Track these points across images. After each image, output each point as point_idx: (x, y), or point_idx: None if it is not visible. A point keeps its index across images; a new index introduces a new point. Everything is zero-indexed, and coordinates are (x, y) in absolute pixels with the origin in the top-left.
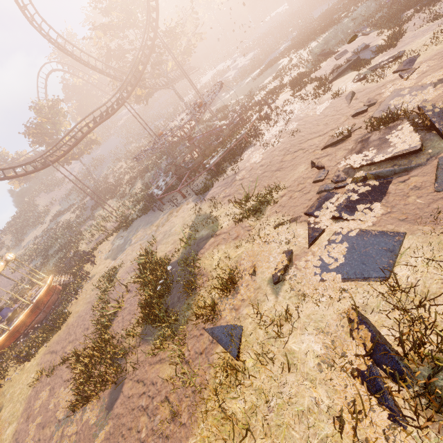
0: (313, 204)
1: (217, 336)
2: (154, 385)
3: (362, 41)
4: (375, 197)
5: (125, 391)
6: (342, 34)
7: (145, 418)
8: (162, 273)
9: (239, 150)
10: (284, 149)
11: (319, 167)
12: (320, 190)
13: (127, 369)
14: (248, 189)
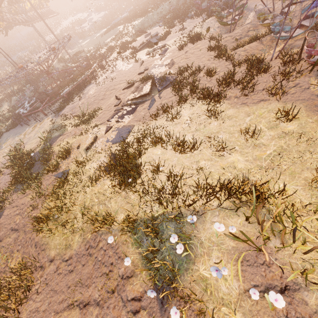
0: (111, 116)
1: (58, 175)
2: (24, 204)
3: (157, 30)
4: (132, 112)
5: (5, 214)
6: (151, 21)
7: (18, 216)
8: (28, 158)
9: (83, 86)
10: (106, 88)
11: (118, 98)
12: (115, 109)
13: (5, 206)
14: (83, 109)
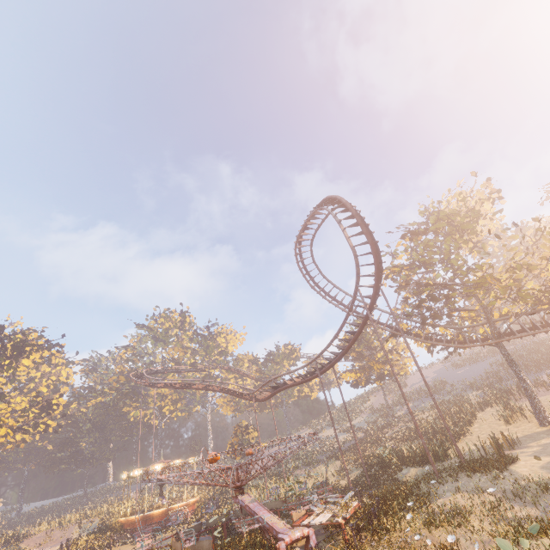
0: None
1: None
2: None
3: None
4: None
5: None
6: None
7: None
8: None
9: None
10: None
11: None
12: None
13: None
14: None
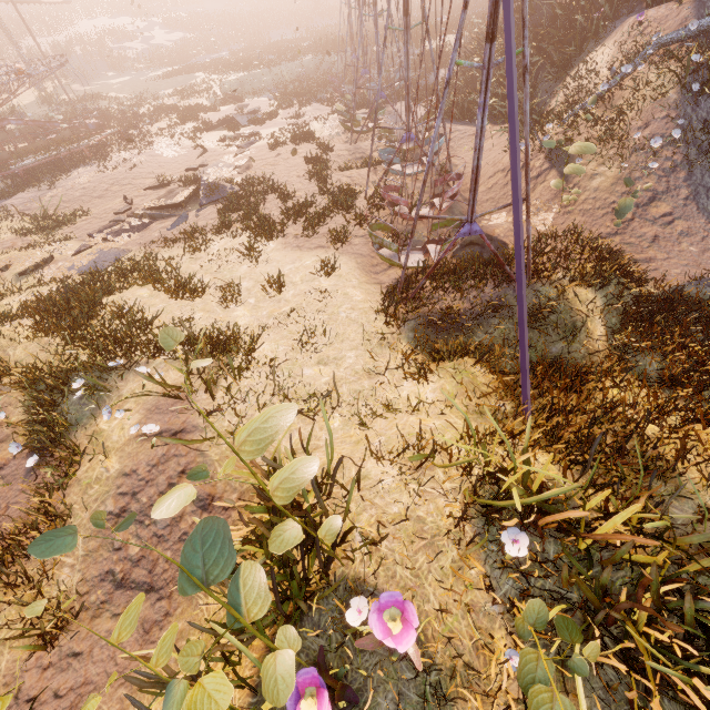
0: (98, 229)
1: None
2: None
3: (261, 104)
4: (139, 230)
5: None
6: (259, 84)
7: None
8: None
9: (69, 163)
10: (115, 179)
11: (128, 202)
12: (113, 219)
13: None
14: (48, 205)
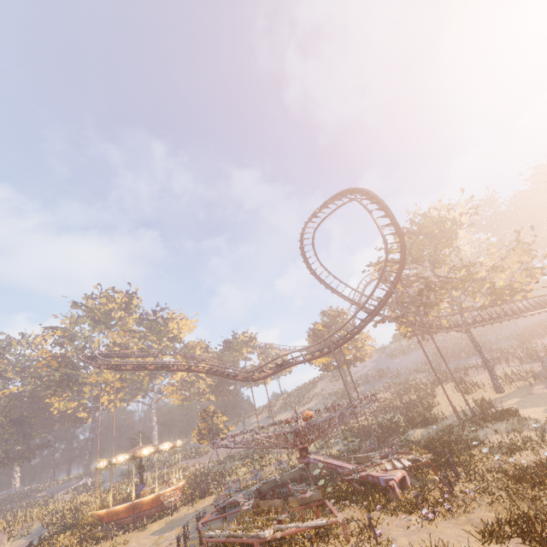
0: None
1: None
2: None
3: None
4: None
5: None
6: None
7: None
8: None
9: None
10: None
11: None
12: None
13: None
14: None
